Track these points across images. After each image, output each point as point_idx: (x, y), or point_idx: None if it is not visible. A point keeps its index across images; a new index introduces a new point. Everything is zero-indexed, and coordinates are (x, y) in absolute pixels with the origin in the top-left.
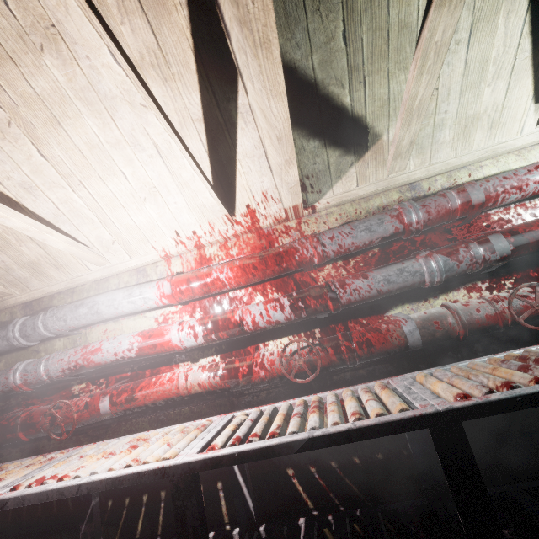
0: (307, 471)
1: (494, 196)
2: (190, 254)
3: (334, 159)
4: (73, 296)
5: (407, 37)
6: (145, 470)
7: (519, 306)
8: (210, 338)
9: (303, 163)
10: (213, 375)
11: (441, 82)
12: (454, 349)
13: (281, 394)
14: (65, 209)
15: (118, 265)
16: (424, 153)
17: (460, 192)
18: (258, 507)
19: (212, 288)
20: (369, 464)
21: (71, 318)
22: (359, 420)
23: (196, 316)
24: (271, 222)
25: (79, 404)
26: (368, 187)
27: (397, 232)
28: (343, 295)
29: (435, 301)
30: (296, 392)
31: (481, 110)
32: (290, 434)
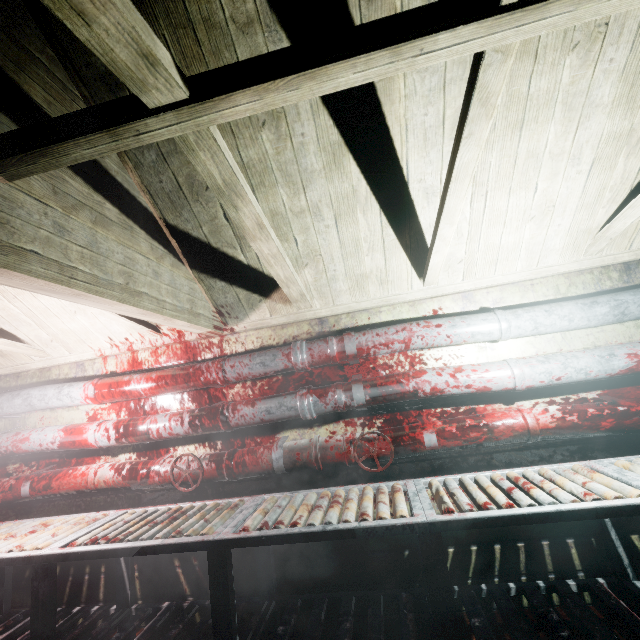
0: (191, 563)
1: (366, 349)
2: (125, 356)
3: (244, 296)
4: (18, 380)
5: (281, 220)
6: (17, 556)
7: (362, 449)
8: (122, 441)
9: (215, 297)
10: (117, 474)
11: (323, 251)
12: (324, 474)
13: (181, 495)
14: (3, 314)
15: (59, 359)
16: (326, 297)
17: (340, 341)
18: (147, 589)
19: (130, 396)
20: (240, 563)
21: (7, 407)
22: (173, 537)
23: (122, 415)
24: (195, 338)
25: (5, 485)
26: (280, 318)
27: (287, 368)
28: (232, 419)
29: (319, 429)
30: (193, 494)
31: (367, 271)
32: (126, 541)
